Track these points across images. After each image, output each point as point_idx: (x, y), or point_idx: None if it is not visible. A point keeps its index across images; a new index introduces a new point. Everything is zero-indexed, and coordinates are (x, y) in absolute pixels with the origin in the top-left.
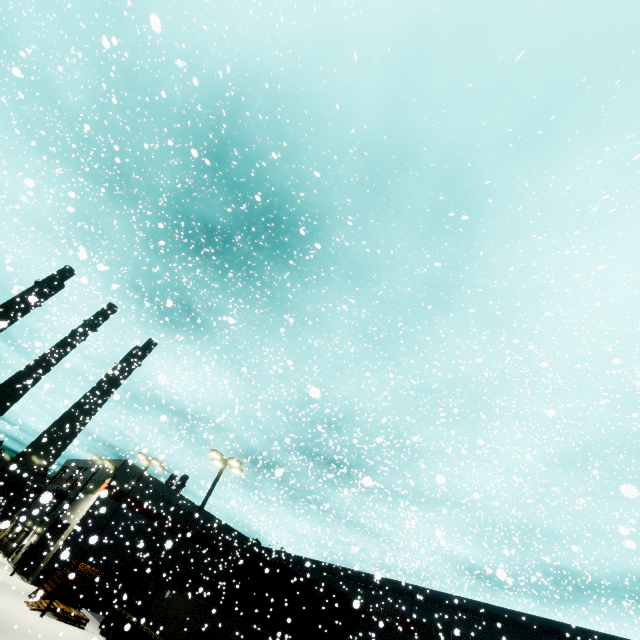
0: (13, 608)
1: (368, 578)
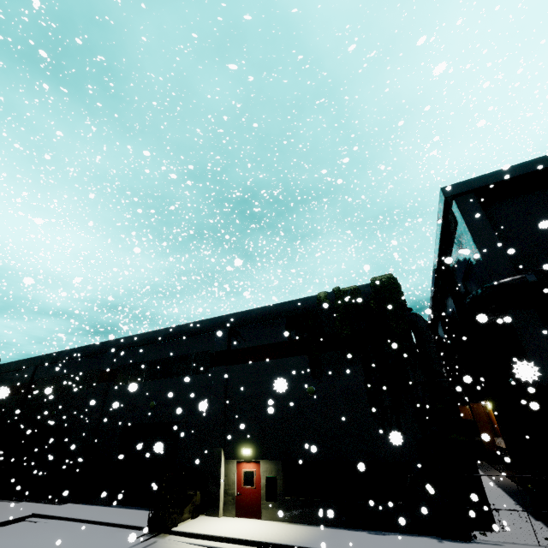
0: None
1: (78, 351)
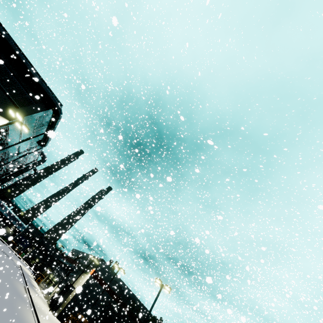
0: None
1: None
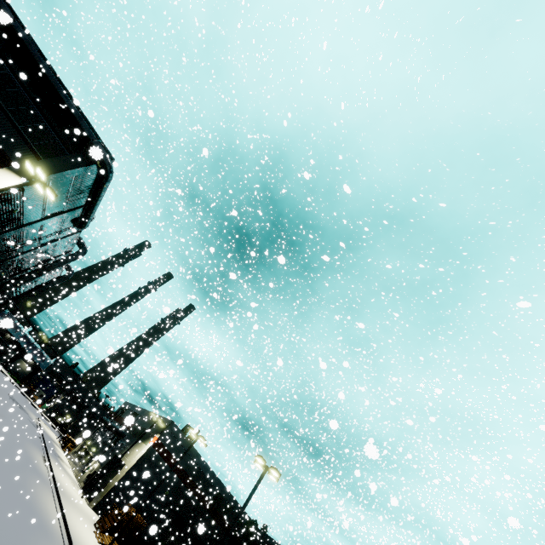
0: (90, 539)
1: None
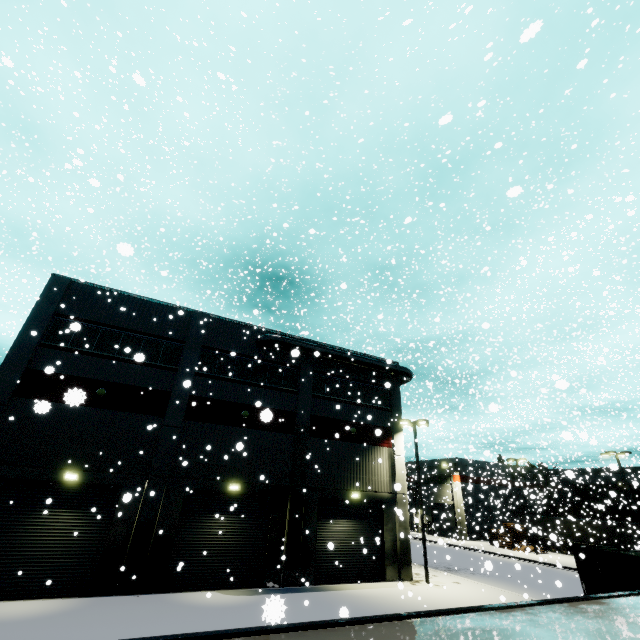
0: (529, 555)
1: None
